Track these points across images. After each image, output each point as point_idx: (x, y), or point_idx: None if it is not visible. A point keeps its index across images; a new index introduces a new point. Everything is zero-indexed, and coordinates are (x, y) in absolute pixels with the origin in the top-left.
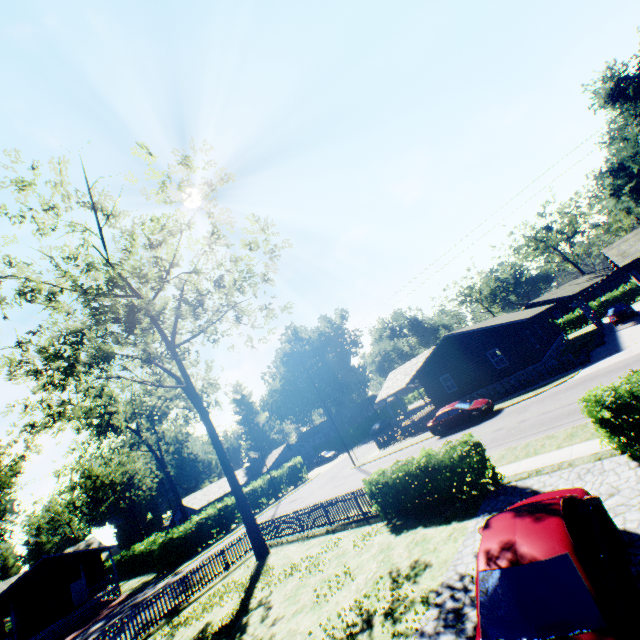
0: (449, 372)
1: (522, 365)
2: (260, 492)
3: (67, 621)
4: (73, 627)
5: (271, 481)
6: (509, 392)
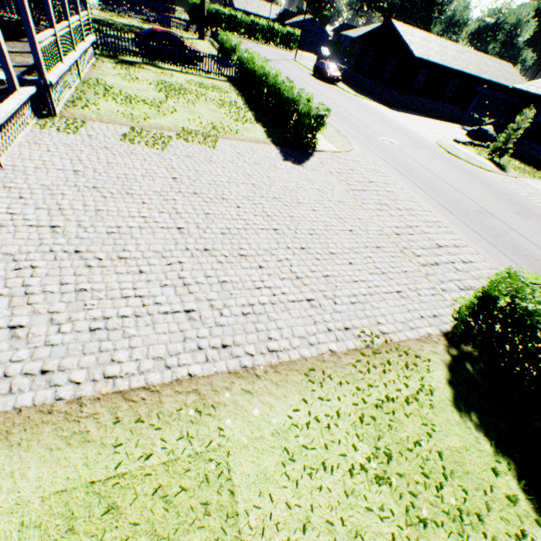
0: (373, 53)
1: (390, 86)
2: (260, 30)
3: (149, 4)
4: (151, 10)
5: (270, 29)
6: (361, 89)
